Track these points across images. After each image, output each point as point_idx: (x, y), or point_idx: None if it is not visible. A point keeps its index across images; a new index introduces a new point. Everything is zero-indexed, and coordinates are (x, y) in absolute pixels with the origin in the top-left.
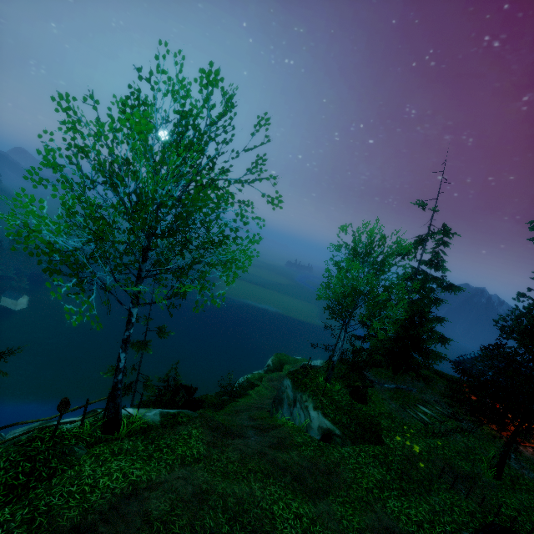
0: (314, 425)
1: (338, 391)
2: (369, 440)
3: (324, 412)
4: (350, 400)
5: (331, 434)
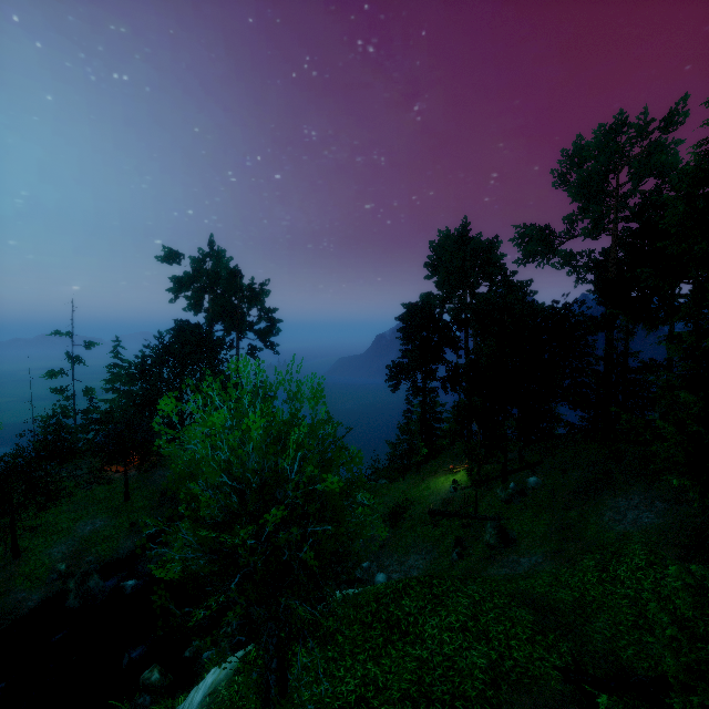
0: None
1: None
2: None
3: None
4: None
5: None
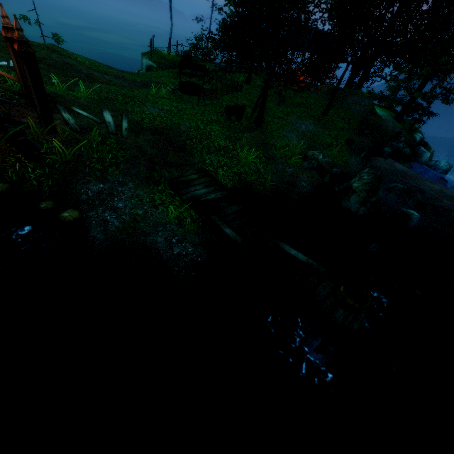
0: (144, 66)
1: (173, 57)
2: (173, 68)
3: (151, 59)
4: (178, 60)
5: (151, 67)
